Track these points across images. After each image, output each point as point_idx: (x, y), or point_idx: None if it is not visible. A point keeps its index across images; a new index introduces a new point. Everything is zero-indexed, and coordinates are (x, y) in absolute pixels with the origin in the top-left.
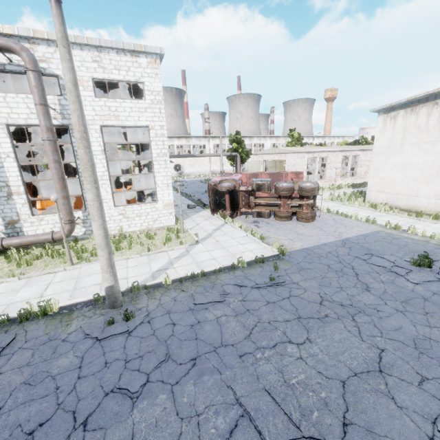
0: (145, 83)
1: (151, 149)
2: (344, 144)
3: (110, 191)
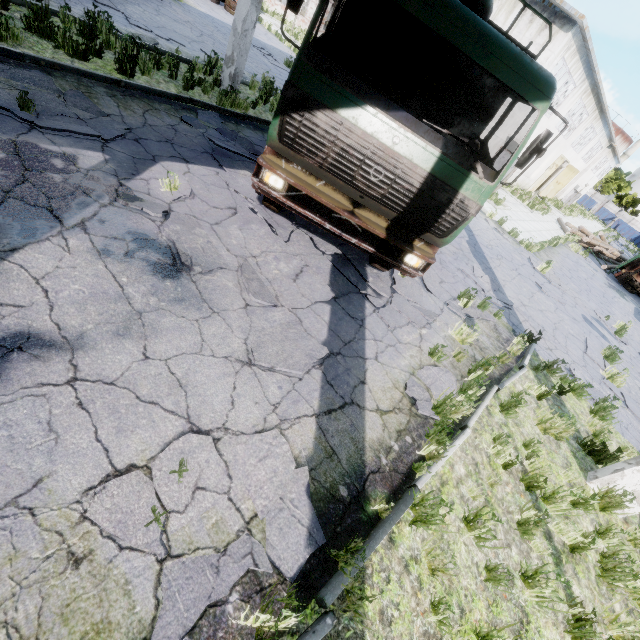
0: None
1: None
2: None
3: None
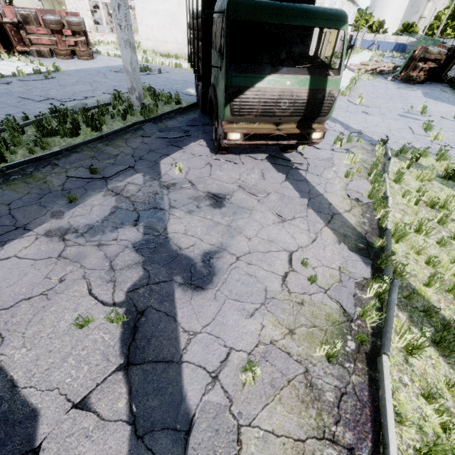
0: None
1: None
2: None
3: None
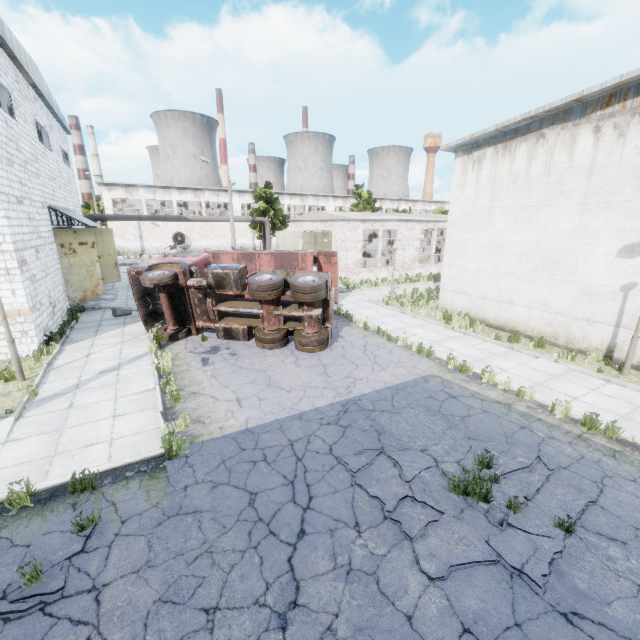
0: None
1: None
2: (439, 212)
3: None
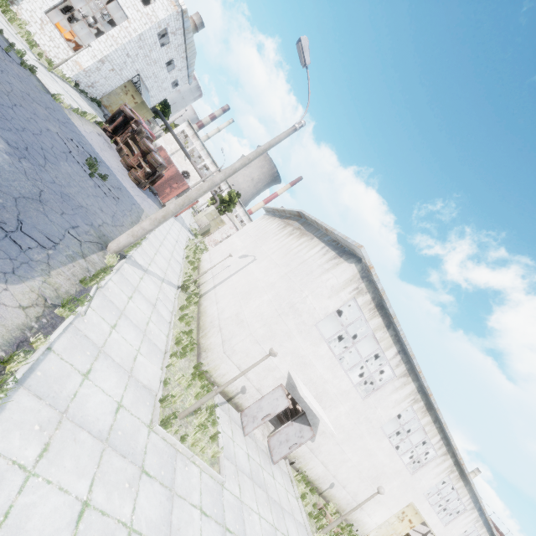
0: (156, 3)
1: (114, 29)
2: None
3: (56, 3)
